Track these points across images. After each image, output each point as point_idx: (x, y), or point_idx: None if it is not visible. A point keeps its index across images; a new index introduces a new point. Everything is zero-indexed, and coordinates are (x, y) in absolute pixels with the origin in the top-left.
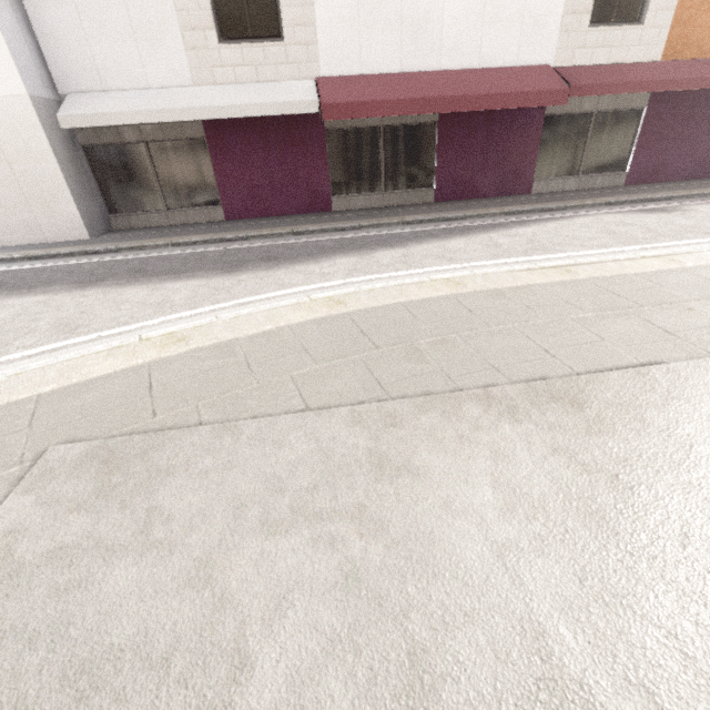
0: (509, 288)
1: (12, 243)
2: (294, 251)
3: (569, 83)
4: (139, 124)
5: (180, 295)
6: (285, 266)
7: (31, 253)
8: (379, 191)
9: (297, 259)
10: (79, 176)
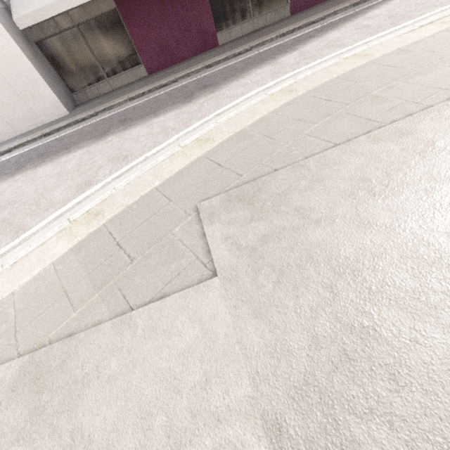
0: (408, 46)
1: (23, 131)
2: (218, 77)
3: None
4: (67, 11)
5: (170, 123)
6: (223, 87)
7: (42, 132)
8: (249, 18)
9: (226, 80)
10: (43, 68)
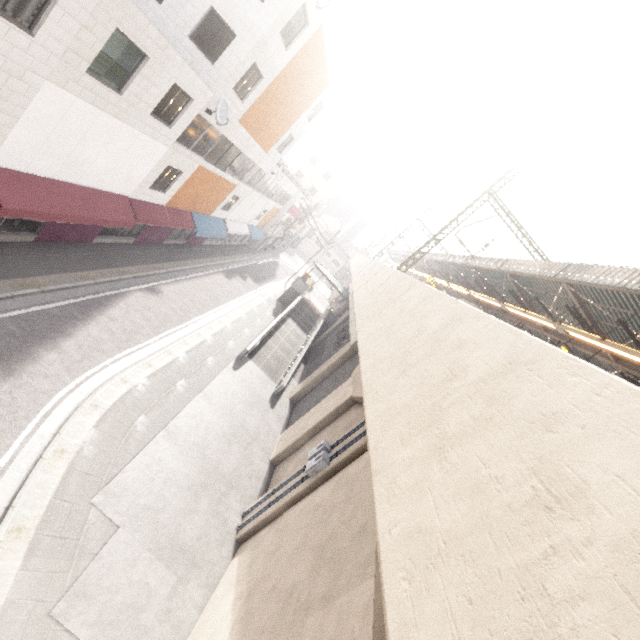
0: (141, 382)
1: None
2: None
3: (136, 217)
4: None
5: None
6: (20, 369)
7: None
8: None
9: (15, 356)
10: None
